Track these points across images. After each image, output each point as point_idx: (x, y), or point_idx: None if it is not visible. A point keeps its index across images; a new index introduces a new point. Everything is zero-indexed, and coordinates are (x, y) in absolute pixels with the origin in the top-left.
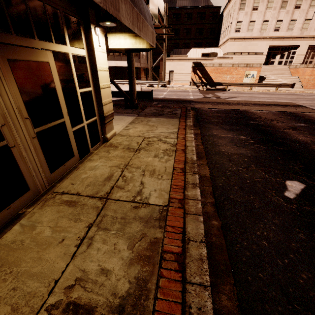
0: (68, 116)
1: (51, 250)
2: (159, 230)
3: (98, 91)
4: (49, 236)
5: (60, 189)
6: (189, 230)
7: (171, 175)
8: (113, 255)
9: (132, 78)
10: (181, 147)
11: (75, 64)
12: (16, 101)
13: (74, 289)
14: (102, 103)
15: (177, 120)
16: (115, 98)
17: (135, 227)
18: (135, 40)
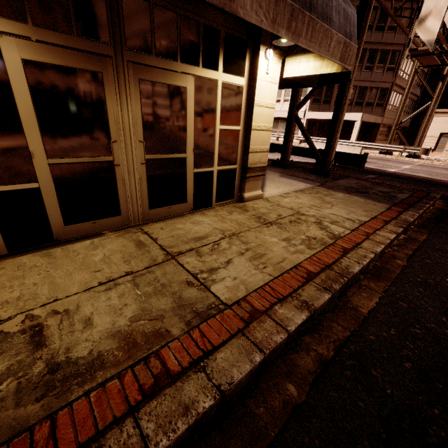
0: (193, 153)
1: (83, 273)
2: (182, 326)
3: (248, 133)
4: (95, 262)
5: (147, 228)
6: (220, 356)
7: (279, 272)
8: (112, 314)
9: (335, 130)
10: (345, 244)
11: (223, 94)
12: (136, 121)
13: (56, 316)
14: (248, 149)
15: (386, 206)
16: (311, 160)
17: (163, 302)
18: (322, 62)
